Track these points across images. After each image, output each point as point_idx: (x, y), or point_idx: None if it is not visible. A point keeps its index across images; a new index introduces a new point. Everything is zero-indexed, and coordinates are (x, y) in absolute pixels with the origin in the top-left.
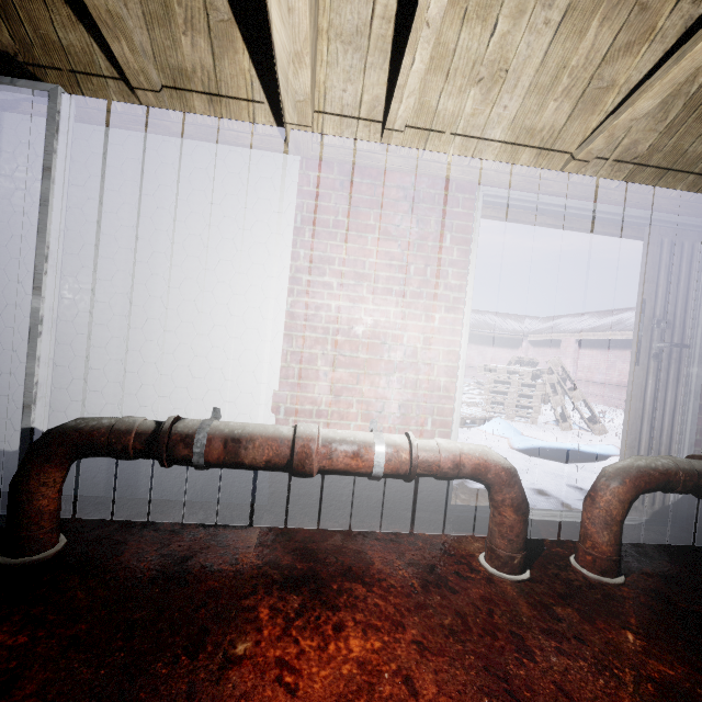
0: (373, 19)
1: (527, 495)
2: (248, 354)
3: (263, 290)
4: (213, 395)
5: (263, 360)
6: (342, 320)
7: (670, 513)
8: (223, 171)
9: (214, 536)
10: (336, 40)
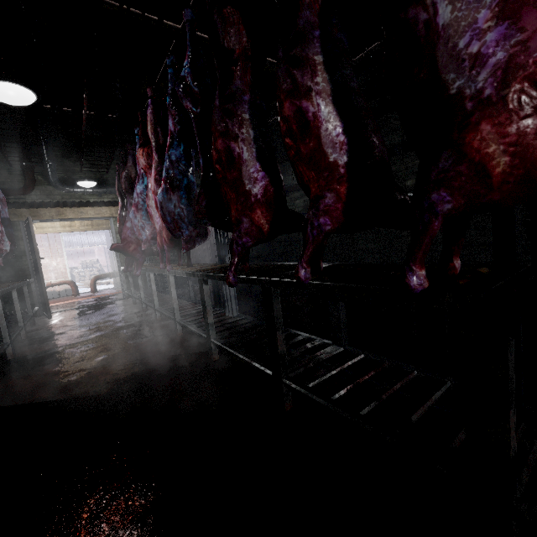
0: None
1: None
2: None
3: None
4: None
5: None
6: None
7: None
8: None
9: None
10: None
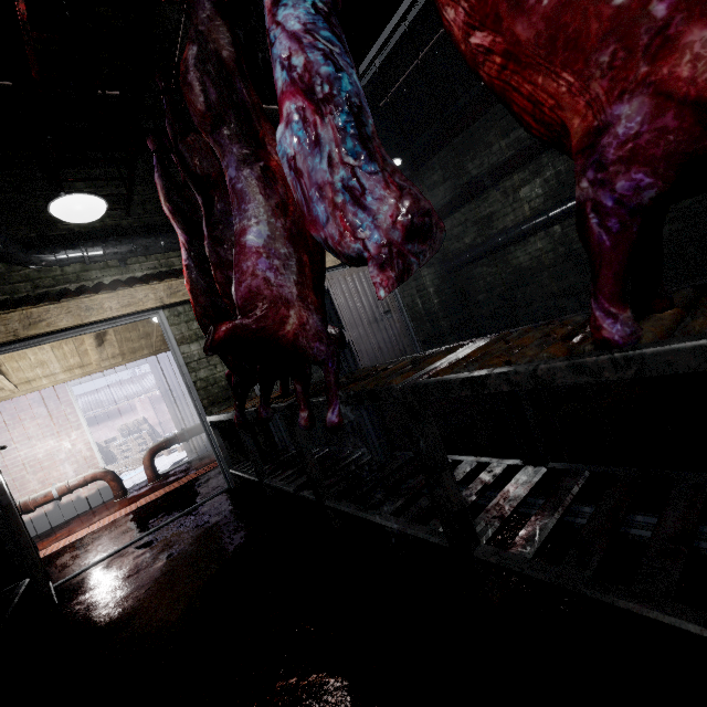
0: None
1: None
2: None
3: None
4: None
5: None
6: (30, 457)
7: (208, 447)
8: None
9: None
10: None
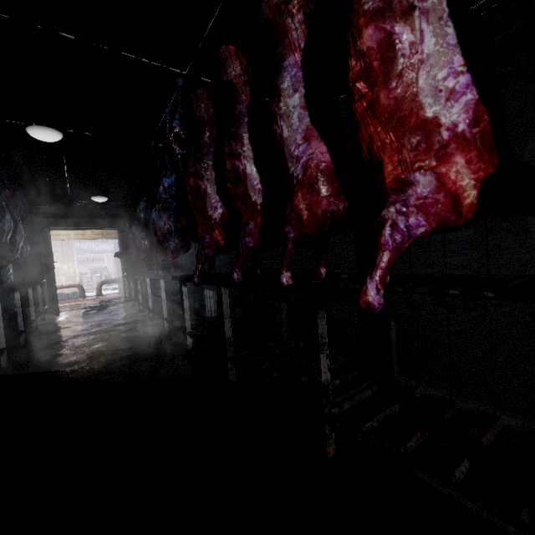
0: None
1: None
2: None
3: None
4: None
5: None
6: None
7: None
8: None
9: None
10: None
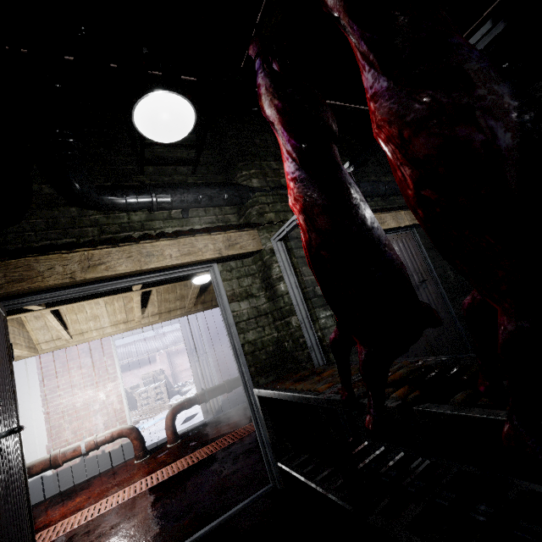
0: (46, 323)
1: None
2: (30, 437)
3: (31, 409)
4: None
5: (38, 435)
6: (70, 405)
7: (222, 409)
8: None
9: None
10: (36, 330)
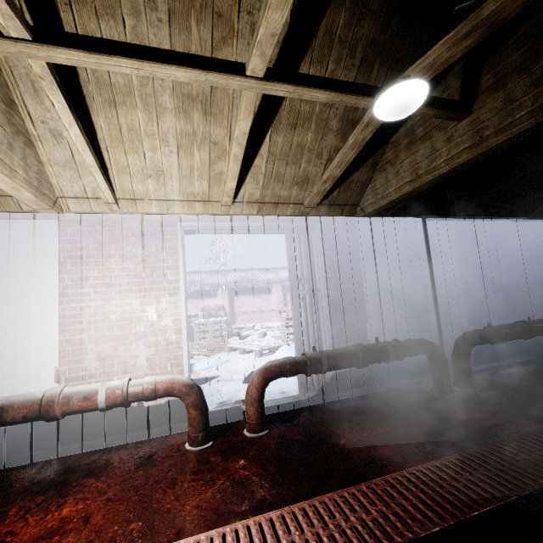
0: (74, 156)
1: (271, 395)
2: (33, 348)
3: (41, 304)
4: (8, 380)
5: (45, 349)
6: (100, 314)
7: (329, 387)
8: (3, 235)
9: (2, 477)
10: (56, 165)
